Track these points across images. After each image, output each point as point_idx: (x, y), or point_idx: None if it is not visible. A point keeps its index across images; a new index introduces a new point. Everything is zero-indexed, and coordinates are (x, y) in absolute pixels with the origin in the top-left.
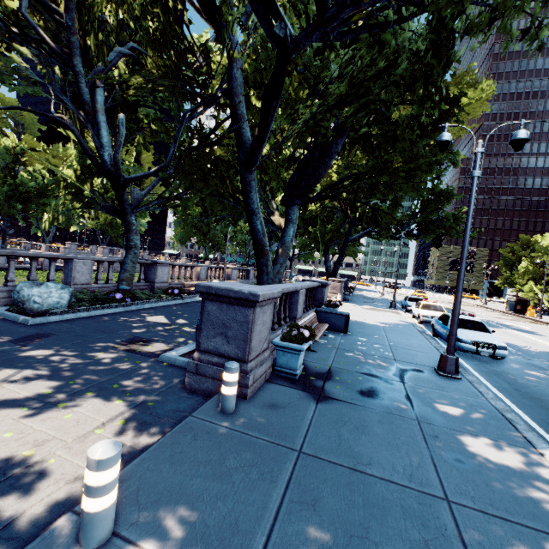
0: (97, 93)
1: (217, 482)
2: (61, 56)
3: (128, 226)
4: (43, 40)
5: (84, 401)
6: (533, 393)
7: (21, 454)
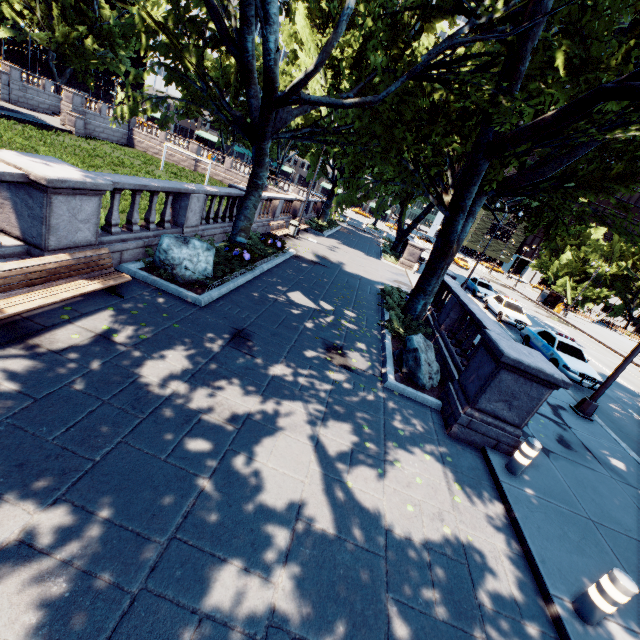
0: None
1: (585, 557)
2: None
3: (260, 157)
4: None
5: (405, 458)
6: (630, 435)
7: (443, 531)
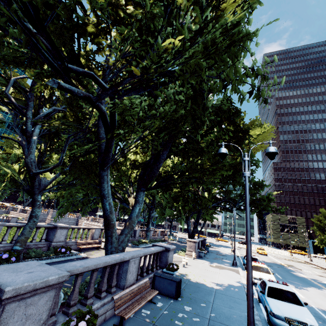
0: (36, 127)
1: None
2: (20, 110)
3: (34, 202)
4: (13, 103)
5: None
6: None
7: None
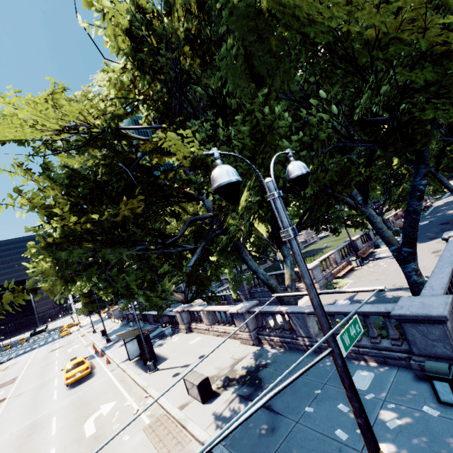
0: None
1: None
2: None
3: None
4: None
5: None
6: None
7: None
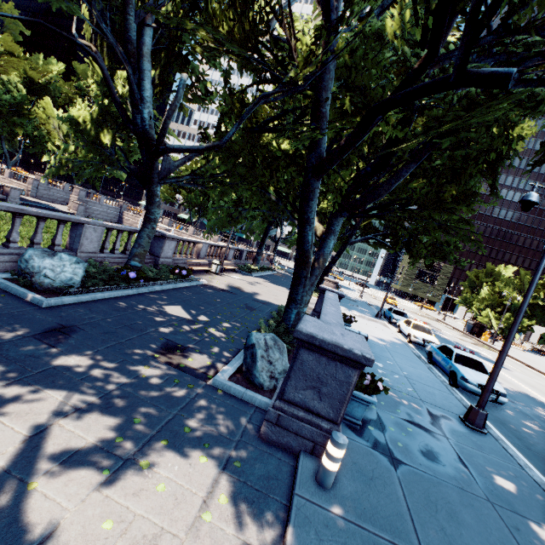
0: (146, 32)
1: None
2: None
3: (151, 197)
4: None
5: (166, 458)
6: (541, 453)
7: None
